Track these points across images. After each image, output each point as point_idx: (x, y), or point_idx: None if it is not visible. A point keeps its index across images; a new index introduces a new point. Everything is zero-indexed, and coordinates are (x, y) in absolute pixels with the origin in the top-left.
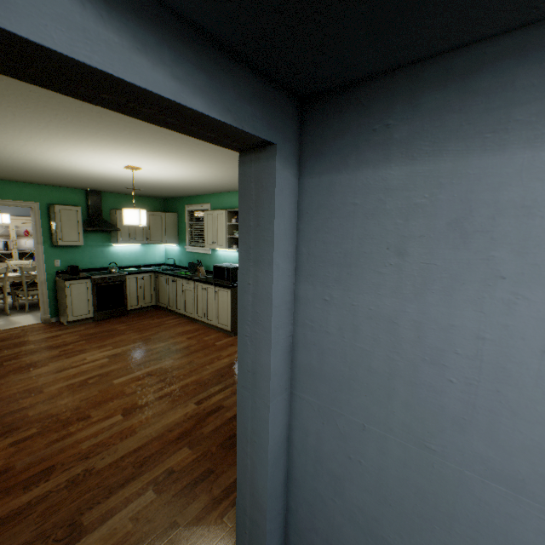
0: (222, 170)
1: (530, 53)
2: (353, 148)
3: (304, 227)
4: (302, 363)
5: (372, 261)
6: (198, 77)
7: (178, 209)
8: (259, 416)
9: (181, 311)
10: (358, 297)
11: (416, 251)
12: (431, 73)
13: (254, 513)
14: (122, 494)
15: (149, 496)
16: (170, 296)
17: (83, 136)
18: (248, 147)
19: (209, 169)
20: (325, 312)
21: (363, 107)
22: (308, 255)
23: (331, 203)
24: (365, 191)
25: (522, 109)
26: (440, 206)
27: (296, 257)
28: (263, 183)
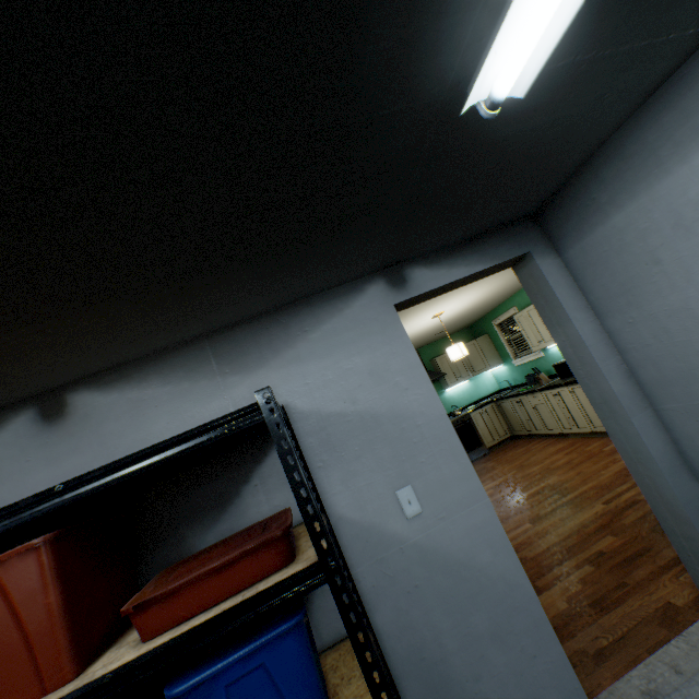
0: (508, 272)
1: (644, 125)
2: (581, 222)
3: (582, 284)
4: (645, 380)
5: (641, 278)
6: (473, 258)
7: (485, 330)
8: (629, 435)
9: (542, 431)
10: (650, 307)
11: (665, 255)
12: (598, 162)
13: (682, 529)
14: (559, 569)
15: (586, 569)
16: (522, 420)
17: (406, 313)
18: (514, 263)
19: (496, 279)
20: (635, 331)
21: (572, 198)
22: (597, 300)
23: (590, 260)
24: (606, 240)
25: (662, 150)
26: (658, 222)
27: (590, 306)
28: (534, 276)
